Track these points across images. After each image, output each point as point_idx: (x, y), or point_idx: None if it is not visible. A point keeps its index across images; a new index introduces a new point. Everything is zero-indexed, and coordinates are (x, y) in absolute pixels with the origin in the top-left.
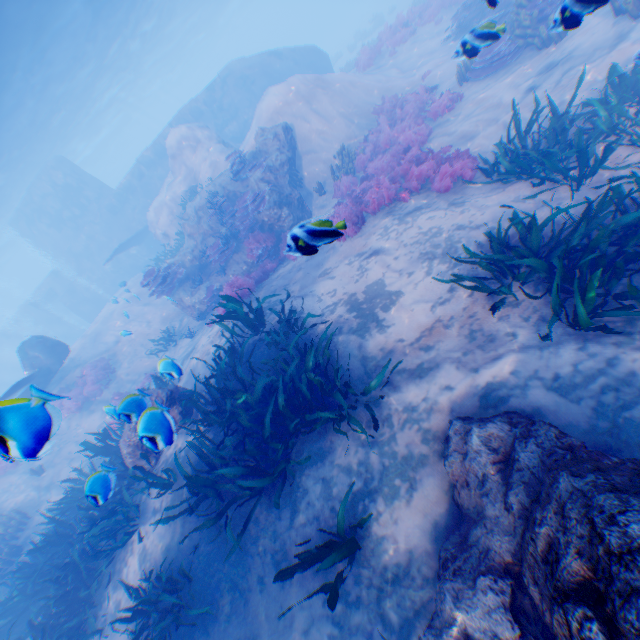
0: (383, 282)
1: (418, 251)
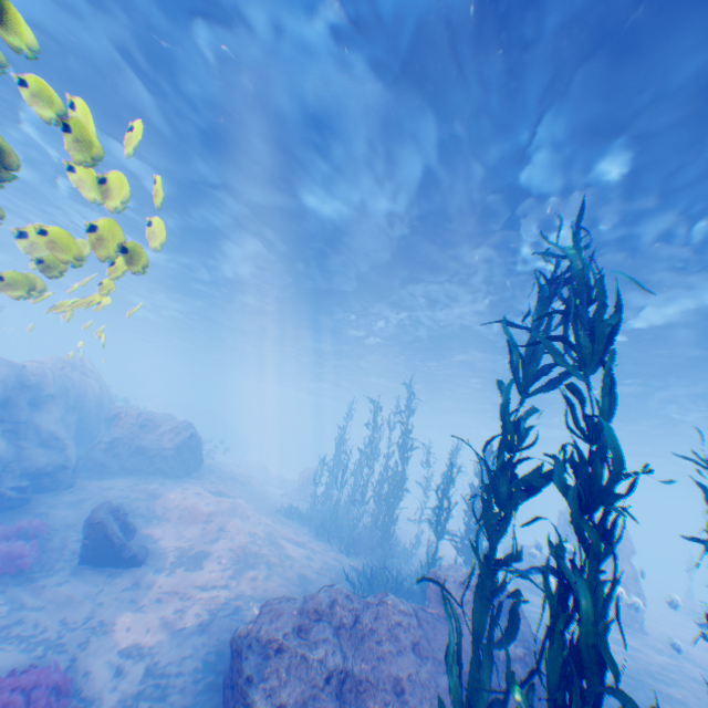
0: None
1: None
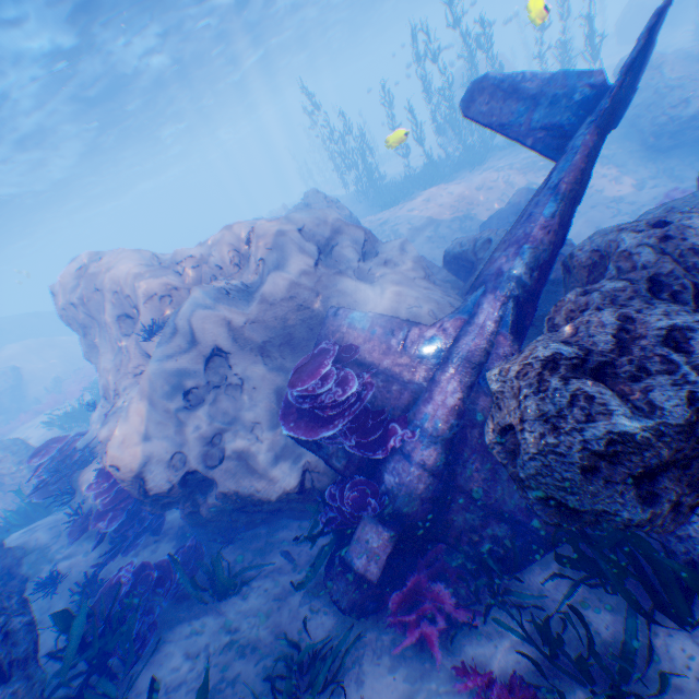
0: (31, 435)
1: (51, 420)
